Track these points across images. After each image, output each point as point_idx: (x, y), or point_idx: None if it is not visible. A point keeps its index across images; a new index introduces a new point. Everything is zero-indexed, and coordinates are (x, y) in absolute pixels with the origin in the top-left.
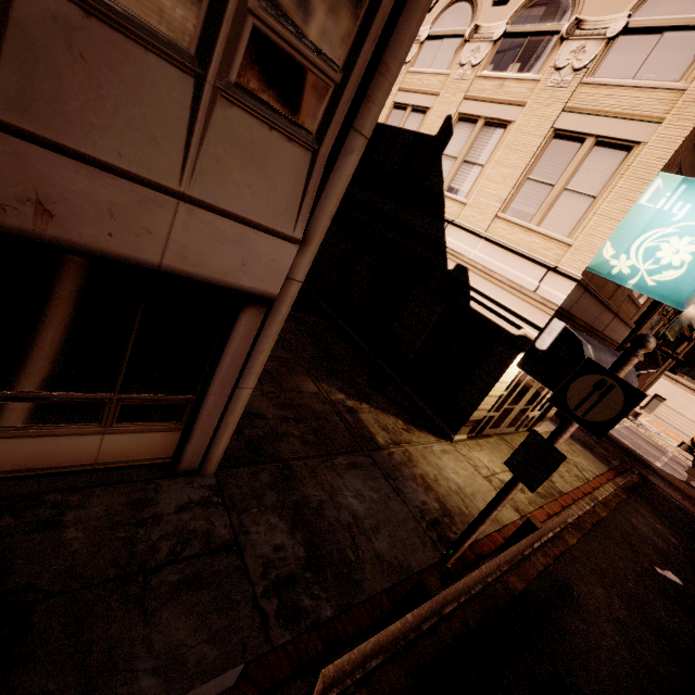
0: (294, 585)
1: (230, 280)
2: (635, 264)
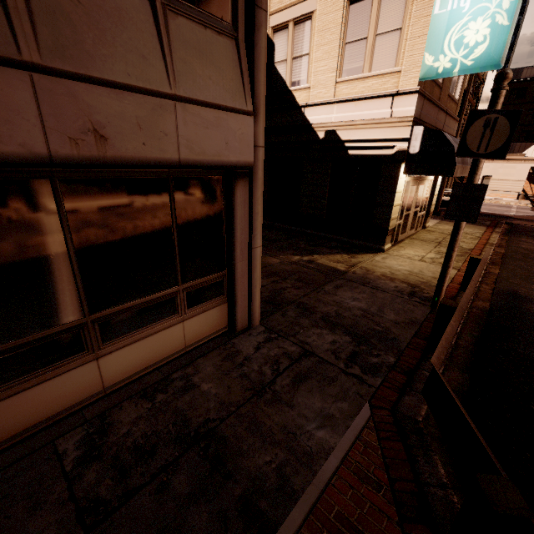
0: (360, 355)
1: (223, 159)
2: (452, 57)
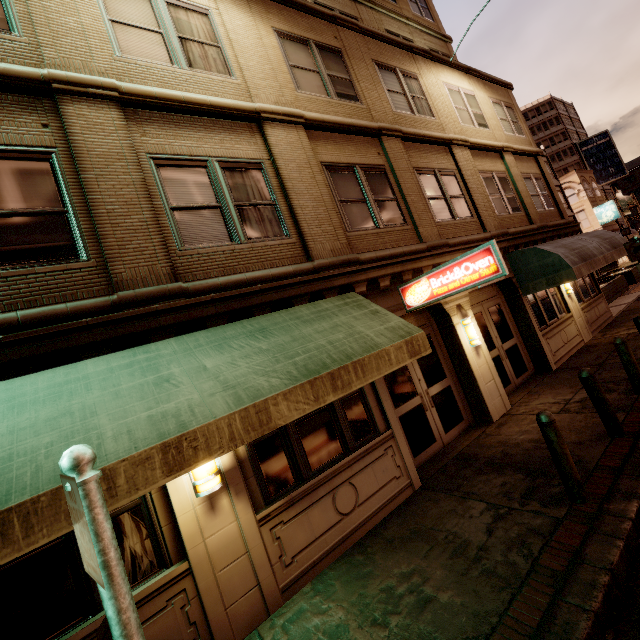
0: None
1: None
2: (606, 219)
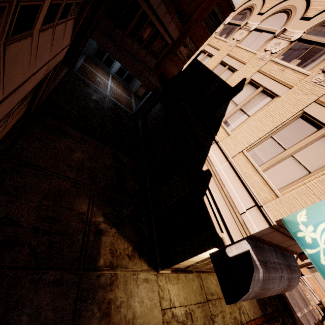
0: None
1: None
2: (318, 239)
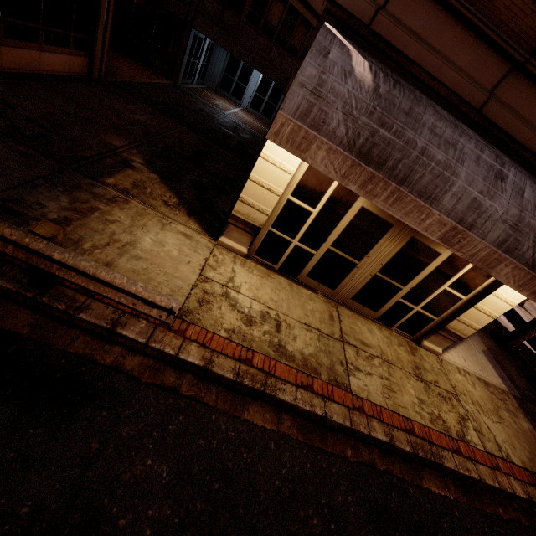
0: None
1: None
2: None
